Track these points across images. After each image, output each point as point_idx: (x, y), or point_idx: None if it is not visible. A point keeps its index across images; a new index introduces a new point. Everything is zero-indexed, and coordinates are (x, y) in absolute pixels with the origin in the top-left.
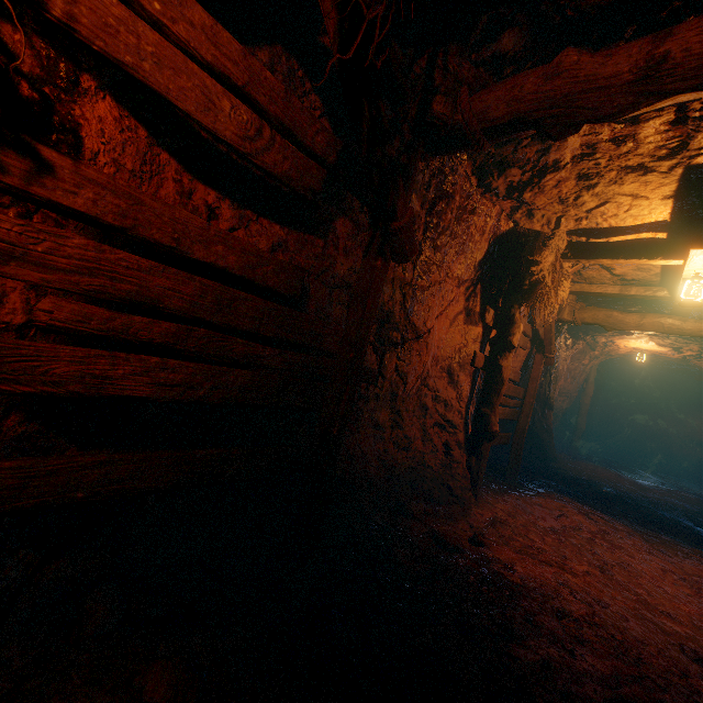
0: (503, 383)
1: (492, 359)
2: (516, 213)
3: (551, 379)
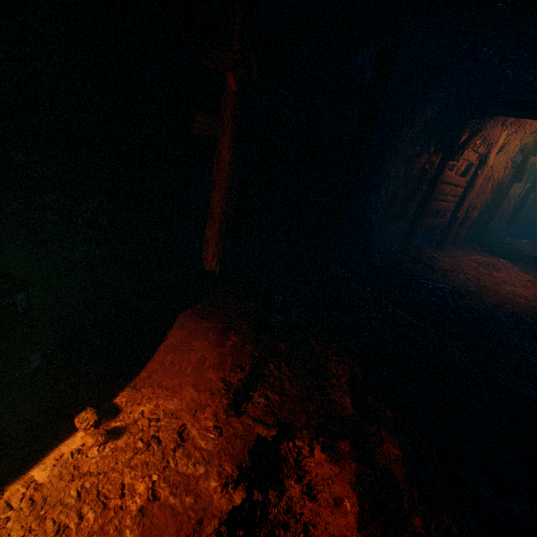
0: (527, 203)
1: (525, 195)
2: None
3: None
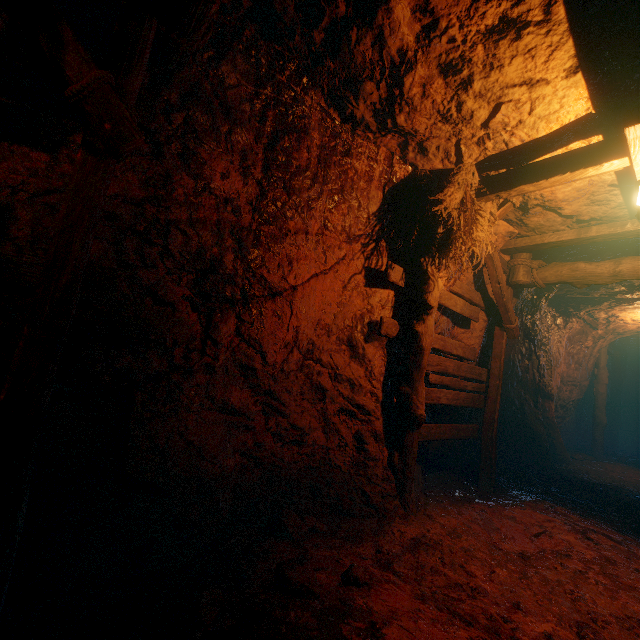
0: (423, 353)
1: (408, 326)
2: (408, 152)
3: (540, 362)
